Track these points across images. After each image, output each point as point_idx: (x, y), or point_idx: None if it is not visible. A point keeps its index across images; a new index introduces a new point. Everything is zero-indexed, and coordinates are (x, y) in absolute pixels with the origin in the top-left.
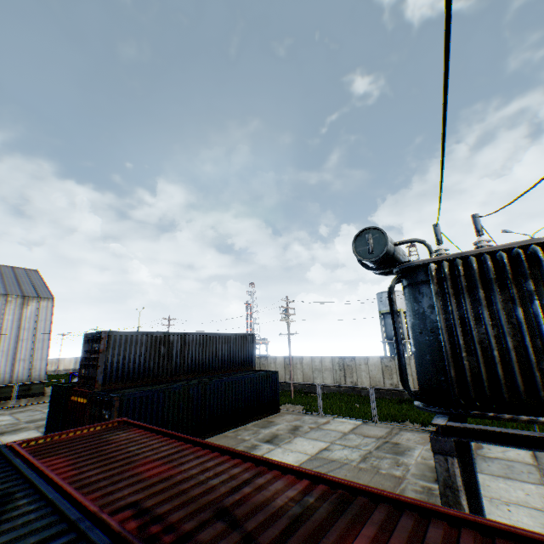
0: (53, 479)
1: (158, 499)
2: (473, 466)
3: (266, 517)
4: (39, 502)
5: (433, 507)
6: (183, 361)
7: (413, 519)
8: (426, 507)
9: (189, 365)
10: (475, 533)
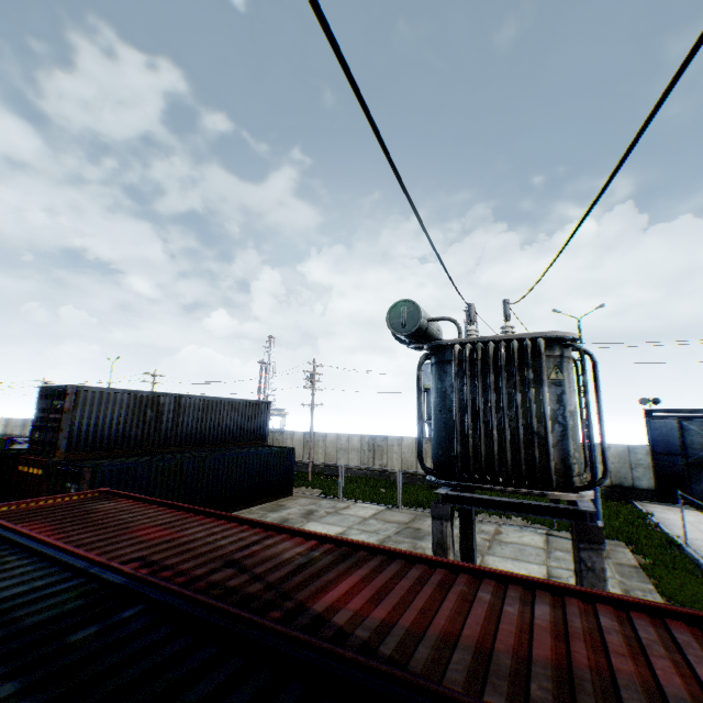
0: (43, 540)
1: (165, 555)
2: (473, 537)
3: (274, 565)
4: (32, 558)
5: (419, 555)
6: (175, 430)
7: (401, 564)
8: (414, 555)
9: (183, 434)
10: (446, 571)
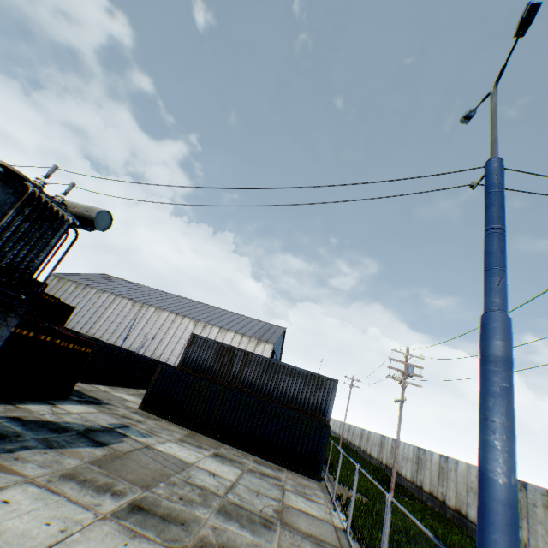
0: None
1: None
2: None
3: None
4: None
5: None
6: (240, 375)
7: None
8: None
9: (245, 380)
10: None
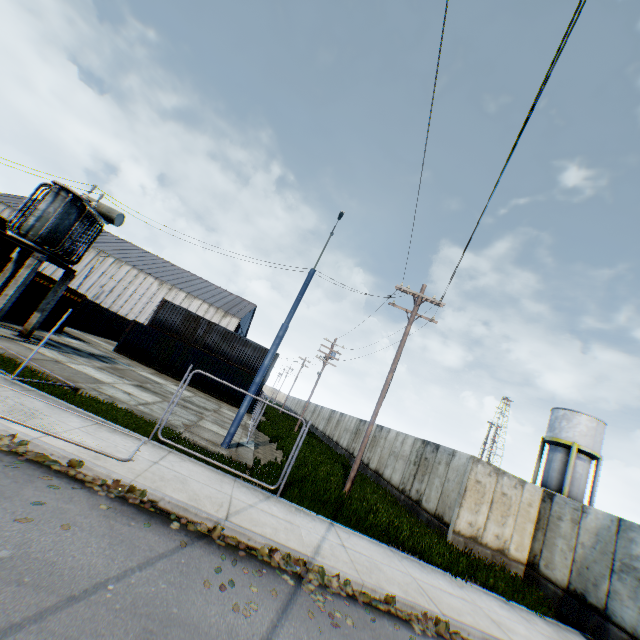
0: None
1: None
2: (53, 289)
3: None
4: None
5: None
6: (203, 339)
7: None
8: None
9: (206, 343)
10: None
